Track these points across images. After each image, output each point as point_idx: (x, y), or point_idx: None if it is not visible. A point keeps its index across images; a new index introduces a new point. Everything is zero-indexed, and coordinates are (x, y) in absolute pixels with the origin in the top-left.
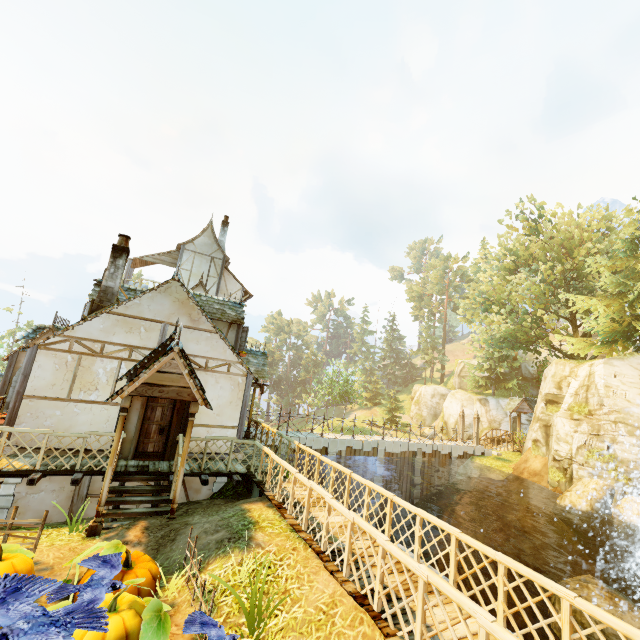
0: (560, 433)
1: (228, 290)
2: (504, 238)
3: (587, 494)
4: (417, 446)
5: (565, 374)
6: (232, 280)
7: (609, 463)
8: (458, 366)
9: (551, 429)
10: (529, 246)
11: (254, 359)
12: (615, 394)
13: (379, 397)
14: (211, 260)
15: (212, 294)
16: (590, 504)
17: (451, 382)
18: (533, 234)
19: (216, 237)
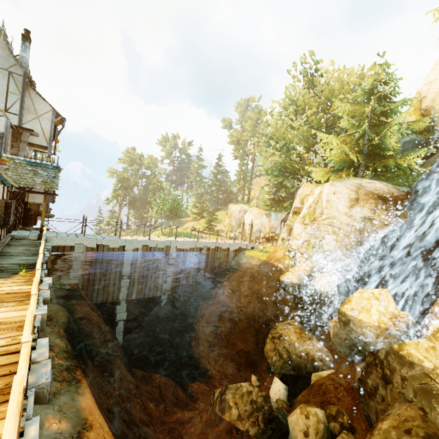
0: (295, 233)
1: (37, 110)
2: (289, 88)
3: (299, 273)
4: (203, 244)
5: (307, 193)
6: (40, 100)
7: (317, 252)
8: (257, 192)
9: (292, 231)
10: (308, 99)
11: (44, 172)
12: (331, 206)
13: (205, 212)
14: (9, 75)
15: (15, 111)
16: (299, 279)
17: (253, 203)
18: (310, 87)
19: (10, 49)
